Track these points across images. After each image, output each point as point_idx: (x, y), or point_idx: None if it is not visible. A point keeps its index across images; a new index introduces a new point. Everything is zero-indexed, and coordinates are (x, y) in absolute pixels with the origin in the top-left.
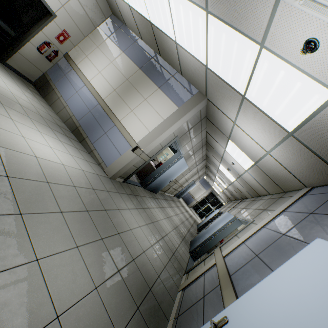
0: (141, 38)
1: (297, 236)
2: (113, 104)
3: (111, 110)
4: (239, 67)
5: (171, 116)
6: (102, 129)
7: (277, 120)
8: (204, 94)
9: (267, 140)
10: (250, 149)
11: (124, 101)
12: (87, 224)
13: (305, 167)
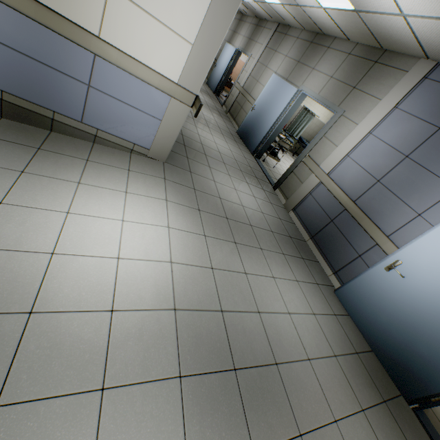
0: None
1: (426, 165)
2: None
3: (44, 4)
4: None
5: None
6: (71, 79)
7: None
8: None
9: (423, 7)
10: None
11: None
12: (250, 253)
13: None
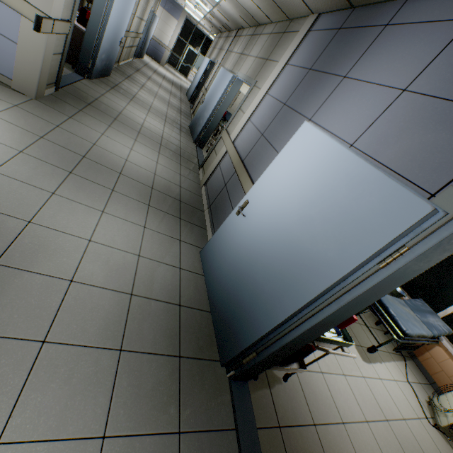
0: None
1: (295, 106)
2: None
3: None
4: None
5: None
6: None
7: None
8: None
9: None
10: None
11: None
12: (87, 186)
13: None
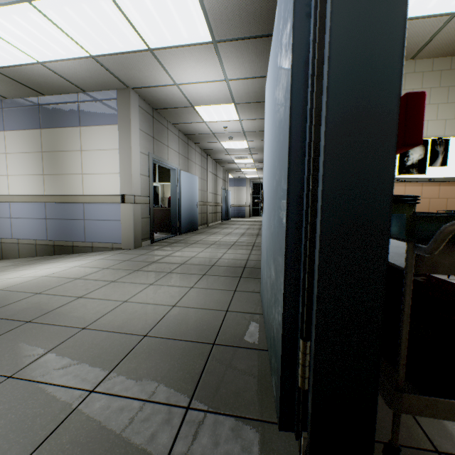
0: (4, 98)
1: None
2: (59, 189)
3: (64, 195)
4: (114, 26)
5: (121, 139)
6: (77, 220)
7: (193, 42)
8: (124, 86)
9: (212, 69)
10: (216, 95)
11: (65, 174)
12: (146, 274)
13: (256, 59)
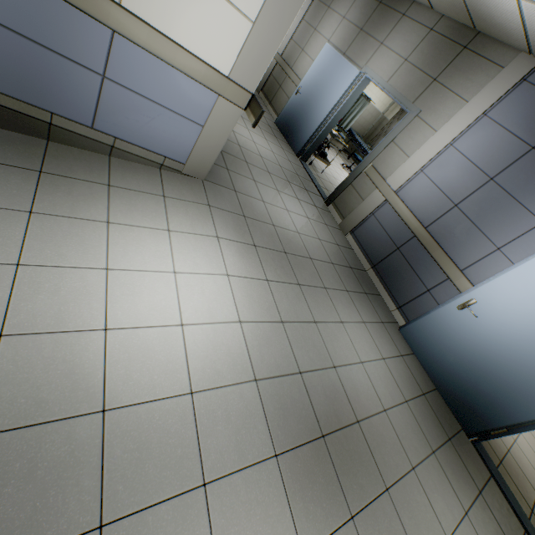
0: None
1: (513, 192)
2: None
3: None
4: None
5: None
6: (77, 66)
7: None
8: None
9: None
10: None
11: None
12: (316, 296)
13: None
